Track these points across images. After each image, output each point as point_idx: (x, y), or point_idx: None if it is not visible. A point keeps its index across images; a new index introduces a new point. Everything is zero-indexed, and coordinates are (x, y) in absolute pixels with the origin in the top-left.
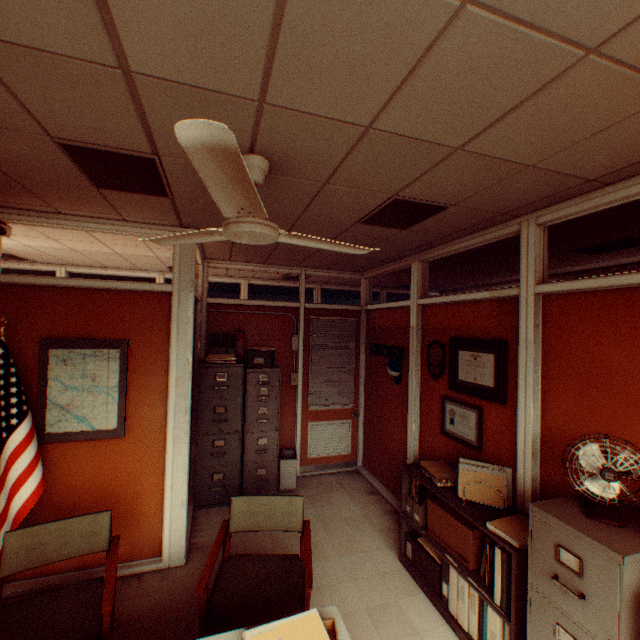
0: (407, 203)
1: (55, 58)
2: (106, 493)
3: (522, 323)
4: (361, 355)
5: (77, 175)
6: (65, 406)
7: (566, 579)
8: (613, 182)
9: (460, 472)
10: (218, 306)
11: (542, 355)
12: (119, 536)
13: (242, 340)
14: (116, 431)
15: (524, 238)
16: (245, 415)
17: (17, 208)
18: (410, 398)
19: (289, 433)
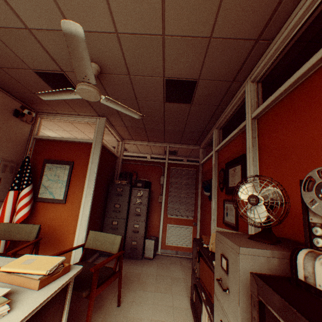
0: (174, 82)
1: (11, 30)
2: (54, 228)
3: (247, 138)
4: (198, 189)
5: (50, 89)
6: (47, 187)
7: (224, 280)
8: (273, 37)
9: (211, 234)
10: (127, 160)
11: (258, 155)
12: (41, 238)
13: (135, 176)
14: (62, 200)
15: (246, 91)
16: (129, 211)
17: (46, 112)
18: (212, 205)
19: (156, 228)
